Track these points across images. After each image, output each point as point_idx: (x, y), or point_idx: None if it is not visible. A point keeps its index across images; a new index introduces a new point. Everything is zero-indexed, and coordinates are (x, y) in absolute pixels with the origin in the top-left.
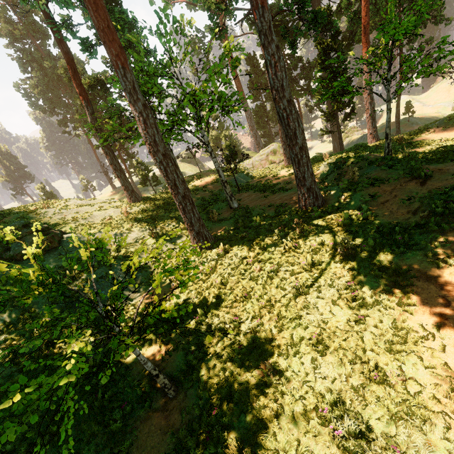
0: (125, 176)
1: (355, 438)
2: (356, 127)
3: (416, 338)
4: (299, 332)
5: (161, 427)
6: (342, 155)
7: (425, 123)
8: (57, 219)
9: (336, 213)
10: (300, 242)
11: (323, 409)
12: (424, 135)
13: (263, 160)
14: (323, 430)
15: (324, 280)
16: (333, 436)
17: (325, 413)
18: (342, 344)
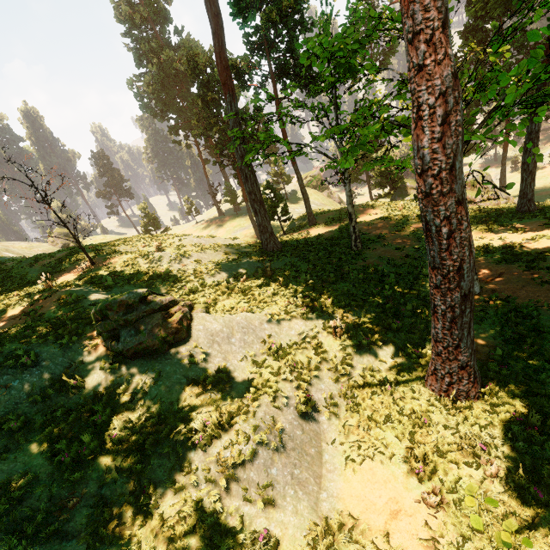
0: (265, 212)
1: None
2: None
3: None
4: None
5: None
6: None
7: None
8: (175, 271)
9: None
10: None
11: None
12: None
13: None
14: None
15: None
16: None
17: None
18: None
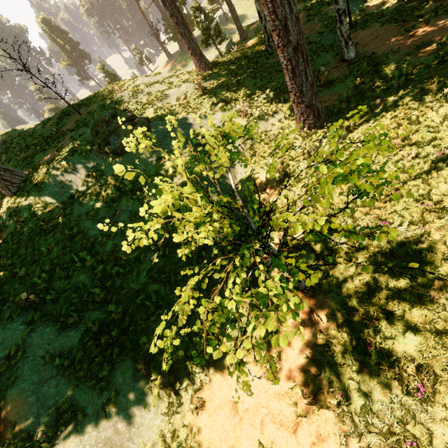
0: (189, 34)
1: None
2: None
3: None
4: None
5: (304, 321)
6: None
7: None
8: (134, 104)
9: None
10: None
11: None
12: None
13: None
14: None
15: None
16: None
17: None
18: None
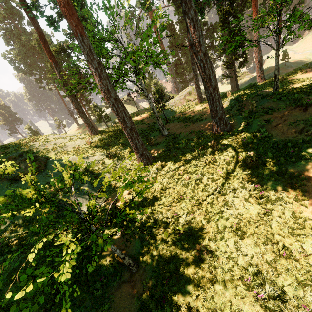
0: (86, 116)
1: (272, 299)
2: (246, 72)
3: (311, 224)
4: (222, 222)
5: (129, 293)
6: (241, 92)
7: (297, 65)
8: (42, 149)
9: (241, 135)
10: (216, 158)
11: (247, 279)
12: (299, 74)
13: (182, 99)
14: (248, 294)
15: (237, 184)
16: (256, 298)
17: (248, 281)
18: (256, 230)
